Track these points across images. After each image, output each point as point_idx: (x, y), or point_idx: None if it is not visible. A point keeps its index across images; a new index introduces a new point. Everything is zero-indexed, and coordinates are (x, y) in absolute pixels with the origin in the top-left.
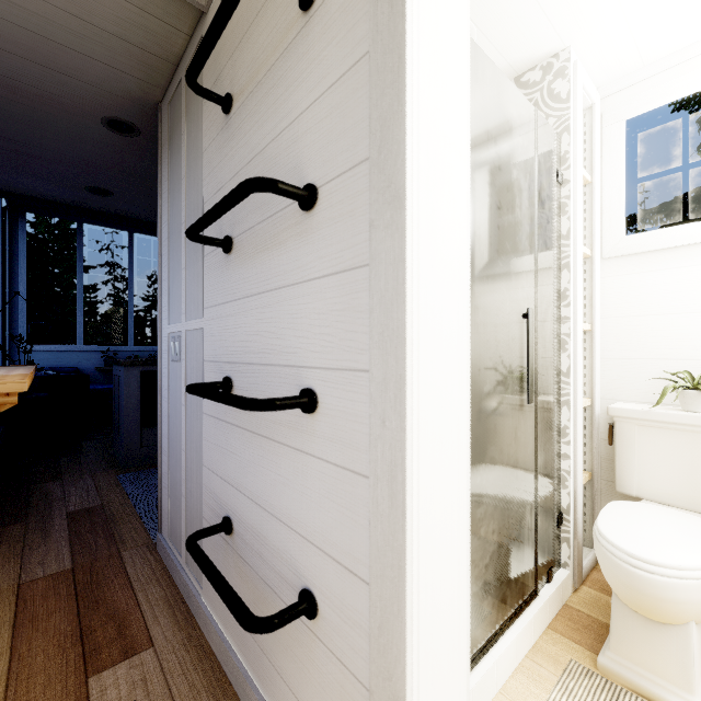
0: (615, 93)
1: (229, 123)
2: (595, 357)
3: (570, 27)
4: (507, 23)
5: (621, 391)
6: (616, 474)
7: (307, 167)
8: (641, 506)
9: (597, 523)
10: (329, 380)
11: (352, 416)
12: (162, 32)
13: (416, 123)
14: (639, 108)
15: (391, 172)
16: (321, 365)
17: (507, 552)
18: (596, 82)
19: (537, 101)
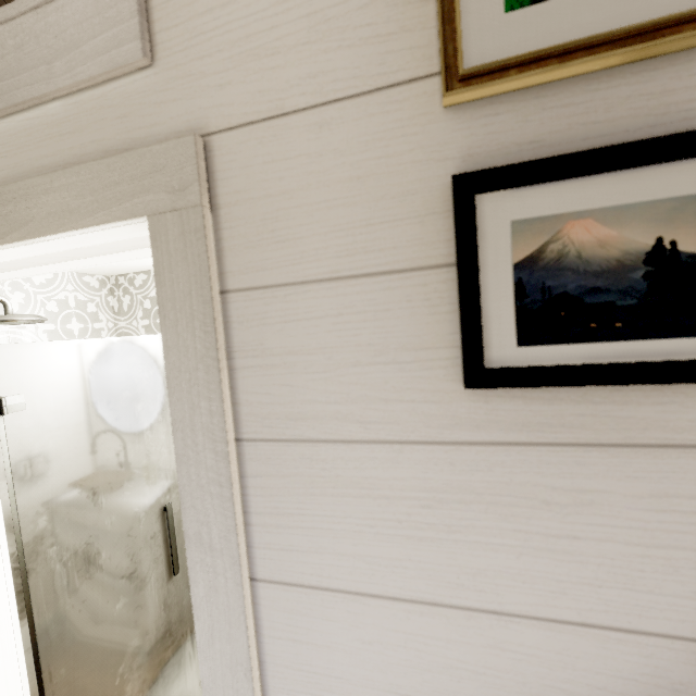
0: None
1: None
2: None
3: None
4: None
5: None
6: None
7: None
8: None
9: None
10: None
11: None
12: None
13: None
14: None
15: None
16: None
17: None
18: None
19: None
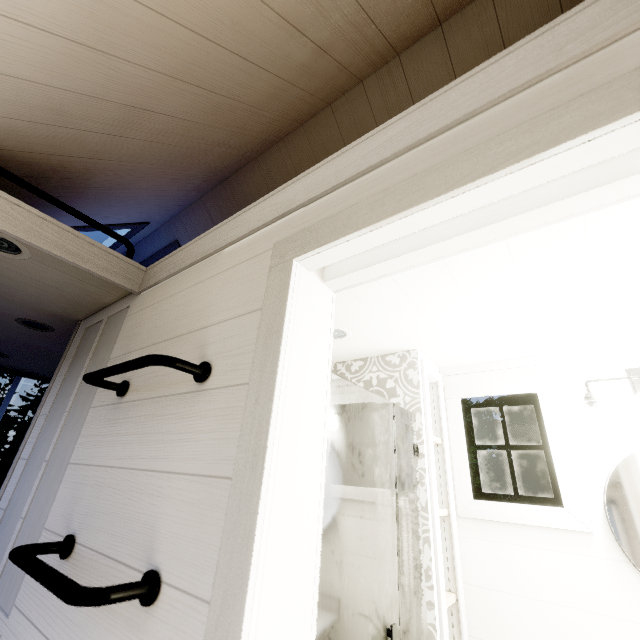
0: (451, 375)
1: (119, 405)
2: (463, 639)
3: (416, 342)
4: (373, 333)
5: None
6: None
7: (160, 540)
8: None
9: None
10: None
11: None
12: (96, 291)
13: (257, 605)
14: (469, 393)
15: None
16: None
17: None
18: (438, 365)
19: (397, 378)
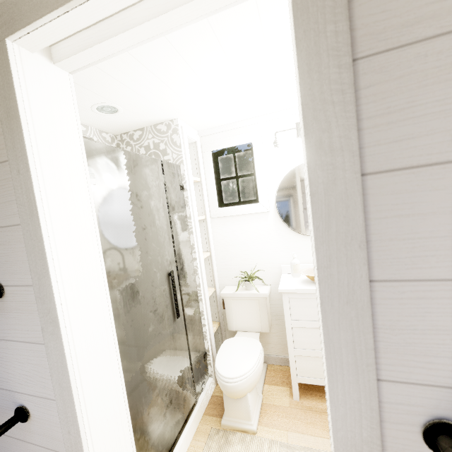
0: (205, 136)
1: None
2: (214, 268)
3: (174, 113)
4: (139, 107)
5: (226, 280)
6: (227, 323)
7: None
8: (234, 340)
9: (215, 361)
10: (34, 402)
11: (53, 423)
12: None
13: (60, 278)
14: (216, 147)
15: (49, 306)
16: (27, 393)
17: (176, 397)
18: (196, 129)
19: (166, 142)
